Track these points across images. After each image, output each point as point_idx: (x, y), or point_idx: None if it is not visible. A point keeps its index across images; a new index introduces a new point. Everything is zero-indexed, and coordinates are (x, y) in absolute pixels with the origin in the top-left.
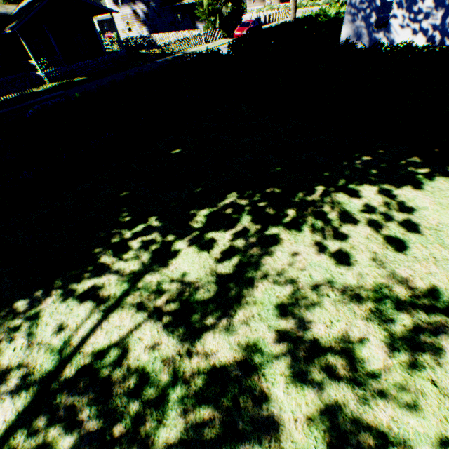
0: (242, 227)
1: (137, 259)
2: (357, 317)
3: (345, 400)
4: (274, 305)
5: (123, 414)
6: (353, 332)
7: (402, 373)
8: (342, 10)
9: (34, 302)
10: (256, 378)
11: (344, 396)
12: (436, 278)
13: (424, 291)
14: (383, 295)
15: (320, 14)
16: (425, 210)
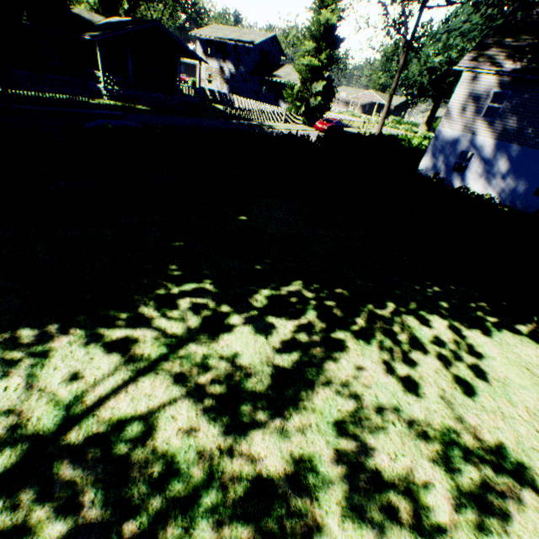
0: (306, 321)
1: (183, 321)
2: (423, 456)
3: None
4: (335, 419)
5: (138, 509)
6: (418, 472)
7: (468, 533)
8: (424, 143)
9: (44, 335)
10: (308, 501)
11: None
12: (504, 435)
13: (491, 445)
14: (451, 438)
15: (405, 139)
16: (493, 360)
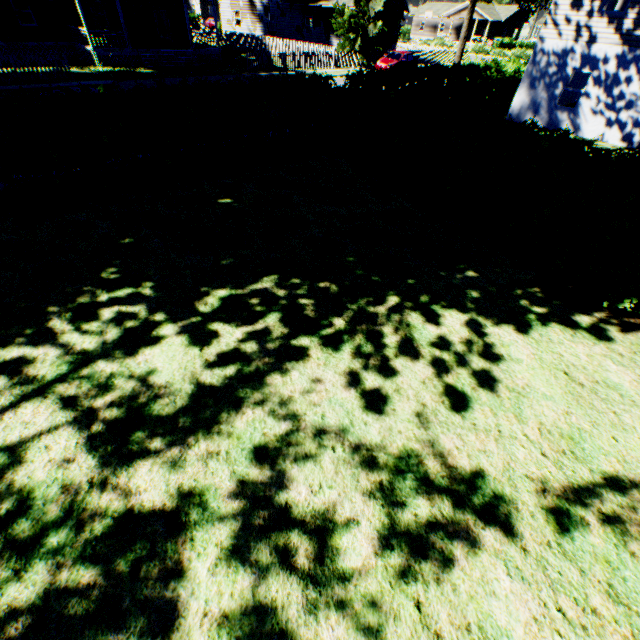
0: (263, 326)
1: (100, 335)
2: (359, 488)
3: (287, 602)
4: (255, 445)
5: None
6: (343, 507)
7: (382, 581)
8: (524, 69)
9: None
10: (180, 541)
11: (289, 596)
12: (489, 460)
13: (464, 474)
14: (408, 465)
15: (490, 66)
16: (517, 364)
